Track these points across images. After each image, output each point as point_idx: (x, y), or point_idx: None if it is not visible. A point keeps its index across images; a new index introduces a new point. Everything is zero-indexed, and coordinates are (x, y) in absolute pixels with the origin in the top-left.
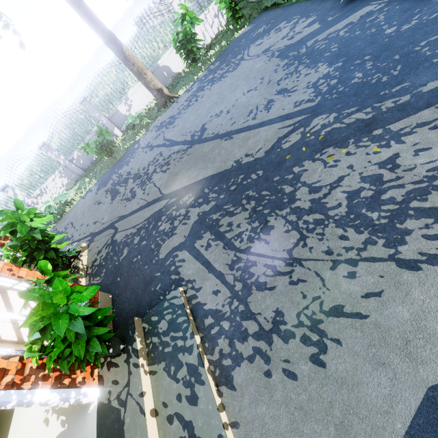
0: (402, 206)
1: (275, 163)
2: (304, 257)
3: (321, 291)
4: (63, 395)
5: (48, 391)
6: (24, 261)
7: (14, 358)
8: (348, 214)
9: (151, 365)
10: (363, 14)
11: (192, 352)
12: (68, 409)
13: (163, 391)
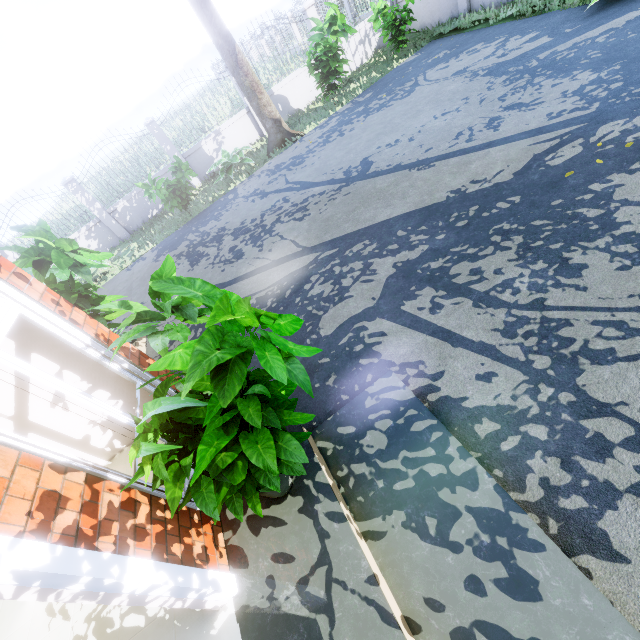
0: None
1: (543, 184)
2: None
3: None
4: (179, 581)
5: (149, 564)
6: None
7: (74, 473)
8: None
9: (364, 520)
10: (629, 18)
11: (478, 483)
12: (147, 630)
13: (419, 573)
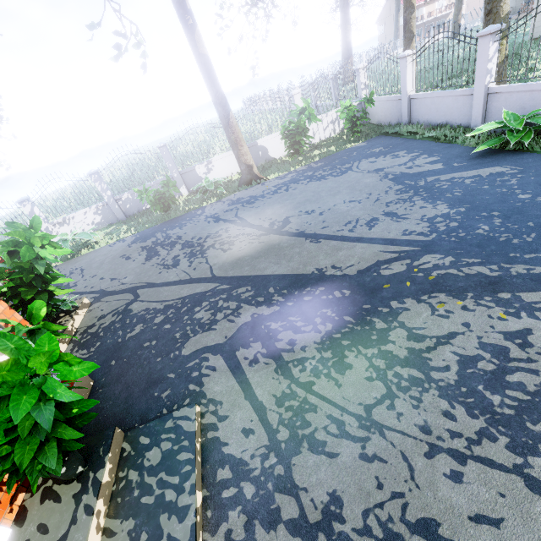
0: (535, 399)
1: (368, 287)
2: (388, 424)
3: (406, 486)
4: None
5: None
6: (3, 294)
7: None
8: (458, 384)
9: (111, 518)
10: (493, 171)
11: (185, 518)
12: None
13: None
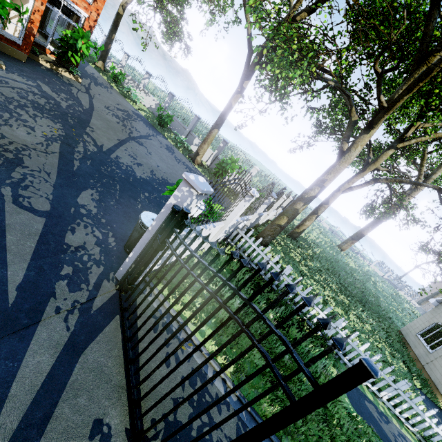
0: None
1: (74, 127)
2: None
3: None
4: None
5: None
6: (63, 38)
7: None
8: (6, 106)
9: None
10: None
11: None
12: None
13: None
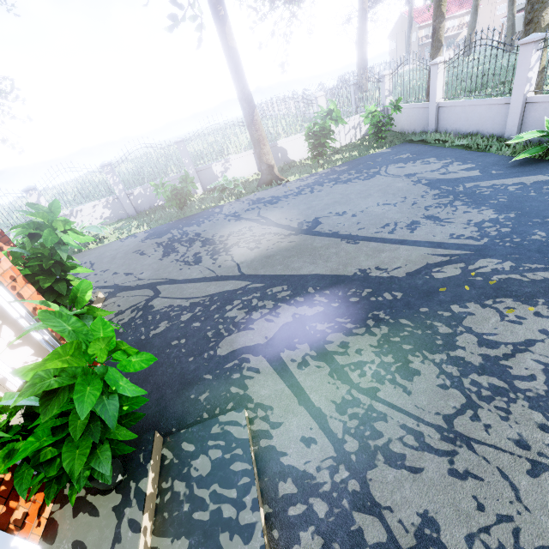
0: None
1: (422, 290)
2: (475, 437)
3: (513, 509)
4: None
5: None
6: None
7: None
8: None
9: (158, 536)
10: (537, 180)
11: (251, 538)
12: None
13: None
